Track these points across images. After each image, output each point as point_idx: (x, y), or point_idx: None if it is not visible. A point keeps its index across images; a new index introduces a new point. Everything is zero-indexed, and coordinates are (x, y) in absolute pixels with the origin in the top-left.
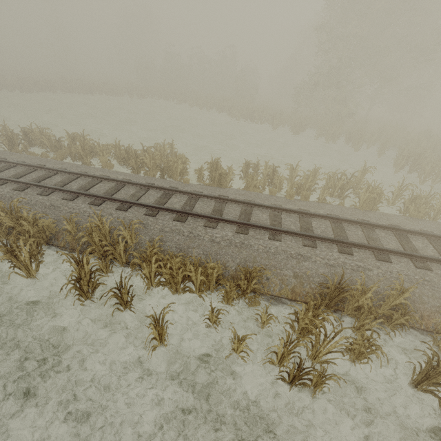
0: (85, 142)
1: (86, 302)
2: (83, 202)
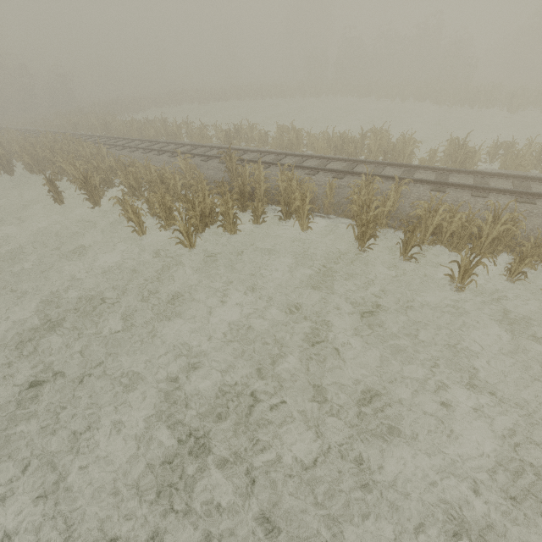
0: (298, 131)
1: (362, 250)
2: (326, 177)
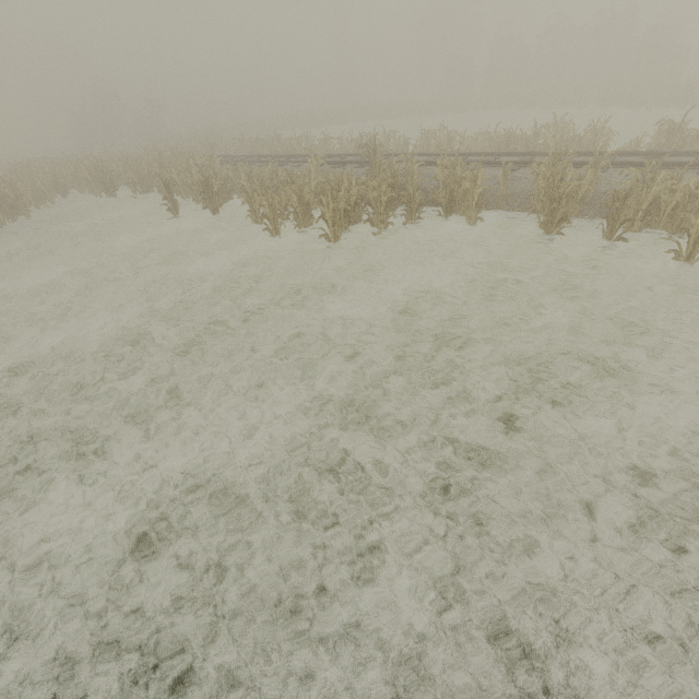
0: (450, 133)
1: (550, 238)
2: (493, 171)
